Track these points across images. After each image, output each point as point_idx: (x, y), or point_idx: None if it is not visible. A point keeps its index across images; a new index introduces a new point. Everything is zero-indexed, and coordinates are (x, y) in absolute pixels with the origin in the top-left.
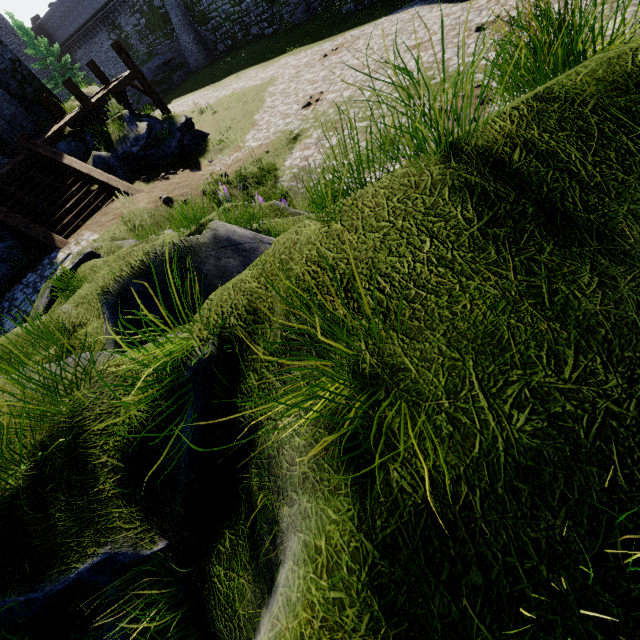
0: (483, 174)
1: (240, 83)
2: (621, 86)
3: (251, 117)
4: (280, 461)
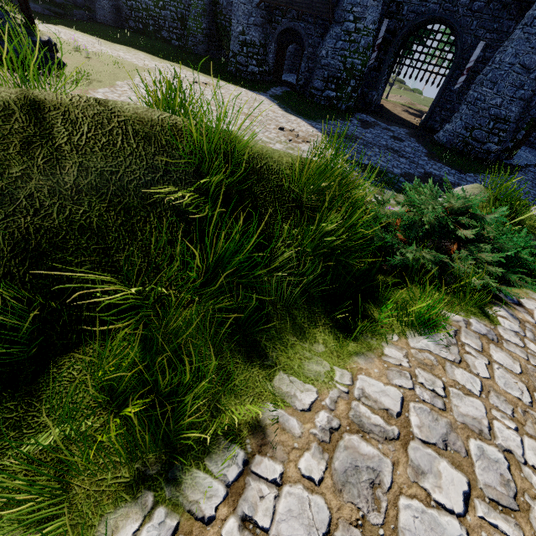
0: (23, 108)
1: (127, 55)
2: (145, 122)
3: (115, 80)
4: None
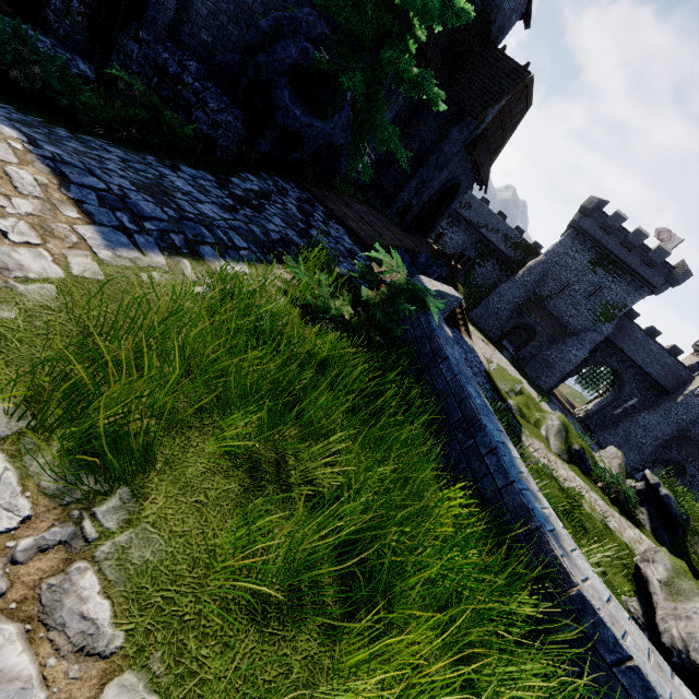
0: None
1: None
2: None
3: None
4: (696, 526)
